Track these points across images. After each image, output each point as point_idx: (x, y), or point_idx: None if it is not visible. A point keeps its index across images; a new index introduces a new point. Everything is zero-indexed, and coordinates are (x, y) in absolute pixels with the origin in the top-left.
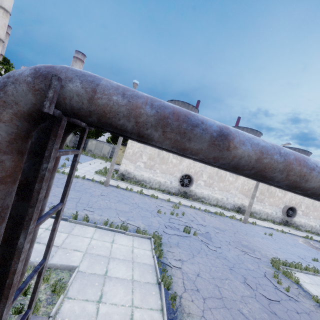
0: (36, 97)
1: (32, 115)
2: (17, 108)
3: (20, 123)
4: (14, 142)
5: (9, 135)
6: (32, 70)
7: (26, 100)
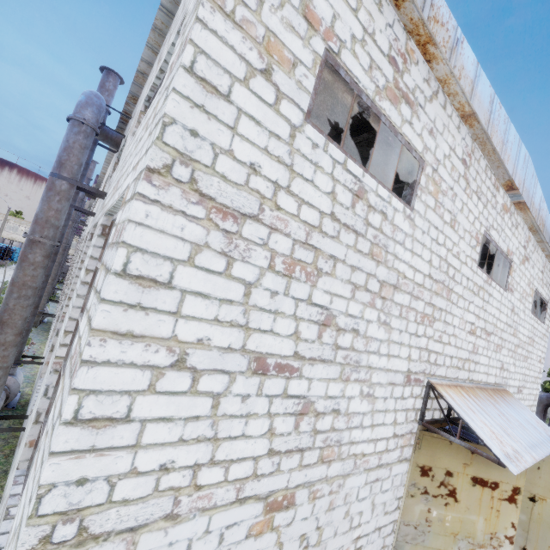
0: (547, 401)
1: (546, 405)
2: (543, 403)
3: (543, 406)
4: (542, 410)
5: (541, 409)
6: (545, 396)
7: (545, 402)
